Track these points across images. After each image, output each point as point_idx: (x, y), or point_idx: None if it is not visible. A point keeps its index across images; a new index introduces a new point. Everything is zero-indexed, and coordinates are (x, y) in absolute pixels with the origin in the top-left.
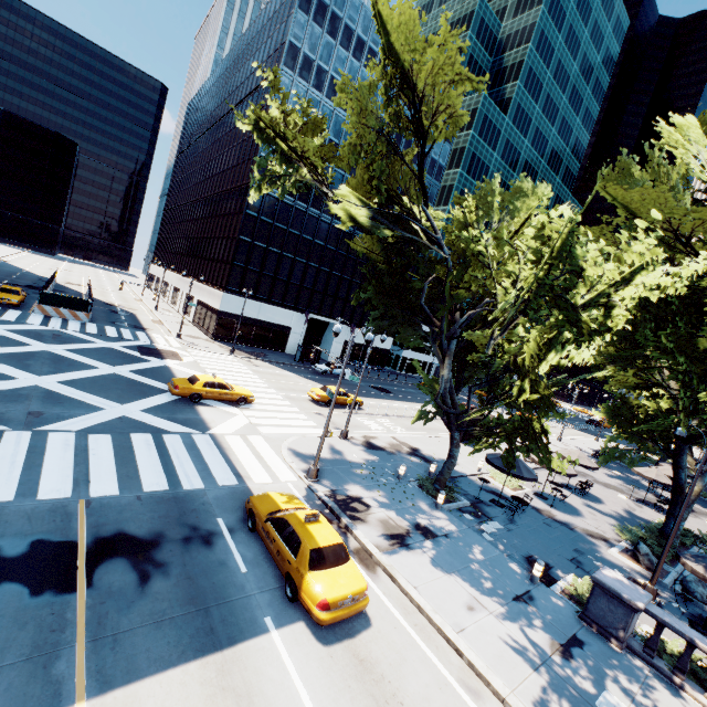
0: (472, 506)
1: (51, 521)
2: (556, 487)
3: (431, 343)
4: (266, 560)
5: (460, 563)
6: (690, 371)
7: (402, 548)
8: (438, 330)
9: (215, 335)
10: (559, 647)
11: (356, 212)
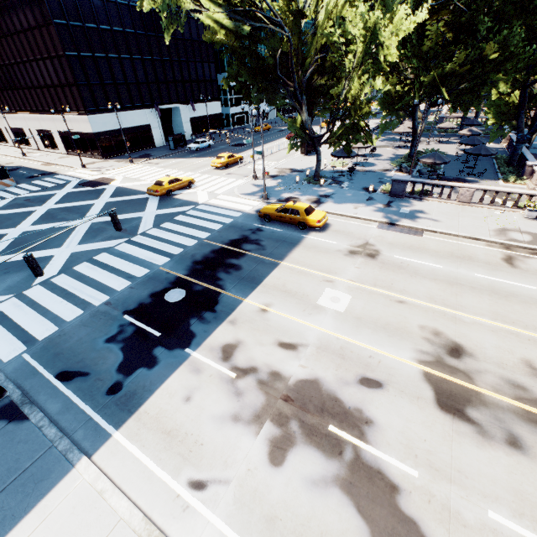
0: (333, 181)
1: (207, 248)
2: (363, 156)
3: (290, 99)
4: (284, 226)
5: (343, 200)
6: (419, 67)
7: (322, 204)
8: (290, 89)
9: (103, 155)
10: (386, 205)
11: (217, 16)
